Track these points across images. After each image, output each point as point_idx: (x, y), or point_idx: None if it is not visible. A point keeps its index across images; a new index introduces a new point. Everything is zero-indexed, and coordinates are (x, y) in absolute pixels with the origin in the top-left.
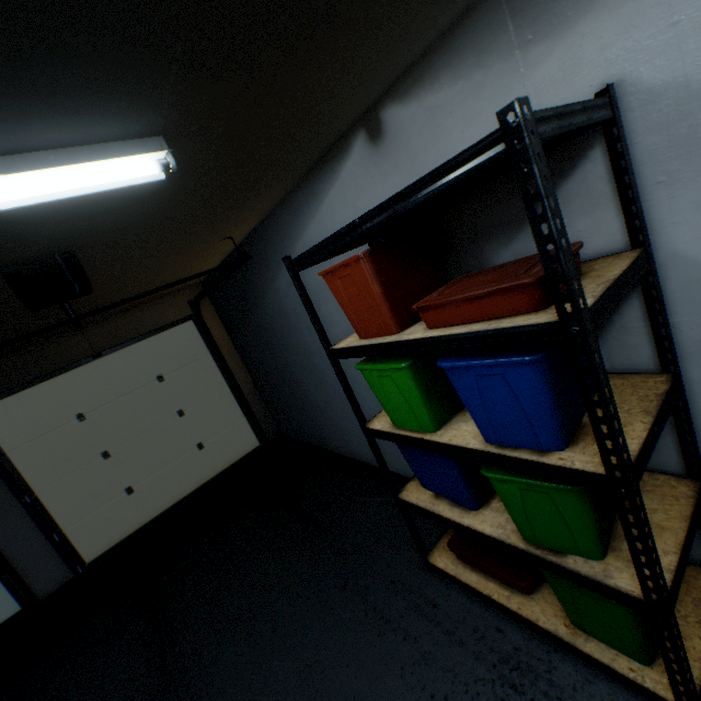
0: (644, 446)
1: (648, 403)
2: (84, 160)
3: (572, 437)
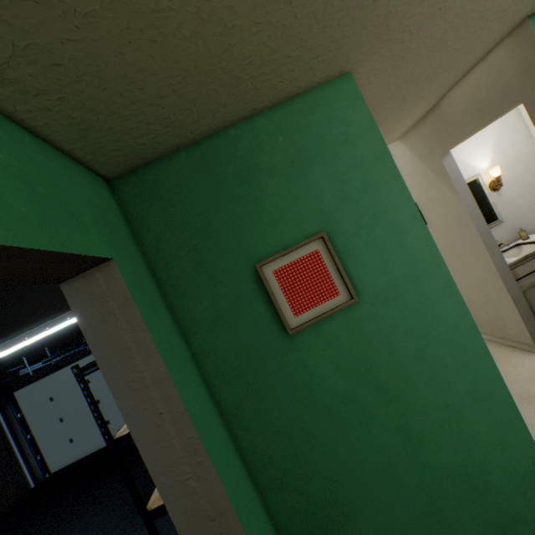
0: None
1: None
2: (55, 323)
3: None
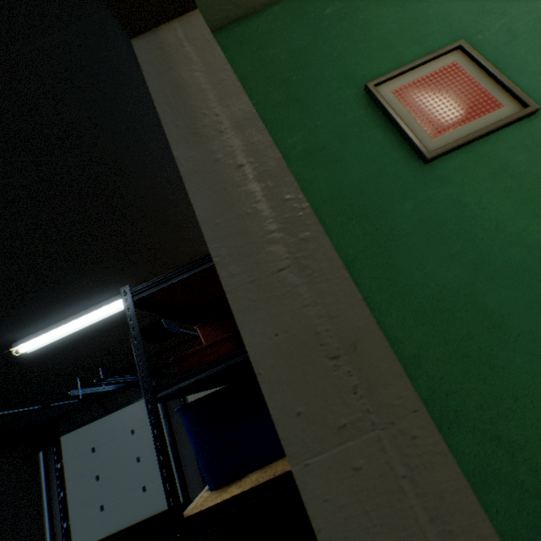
0: (215, 506)
1: (270, 475)
2: (114, 301)
3: (226, 484)
